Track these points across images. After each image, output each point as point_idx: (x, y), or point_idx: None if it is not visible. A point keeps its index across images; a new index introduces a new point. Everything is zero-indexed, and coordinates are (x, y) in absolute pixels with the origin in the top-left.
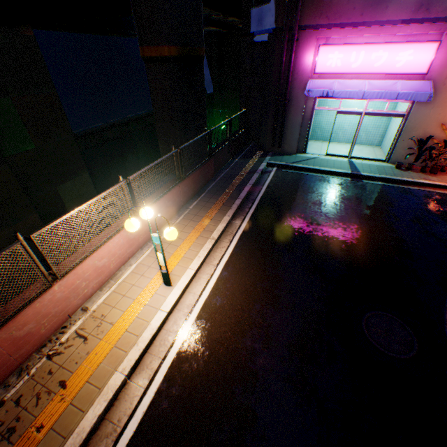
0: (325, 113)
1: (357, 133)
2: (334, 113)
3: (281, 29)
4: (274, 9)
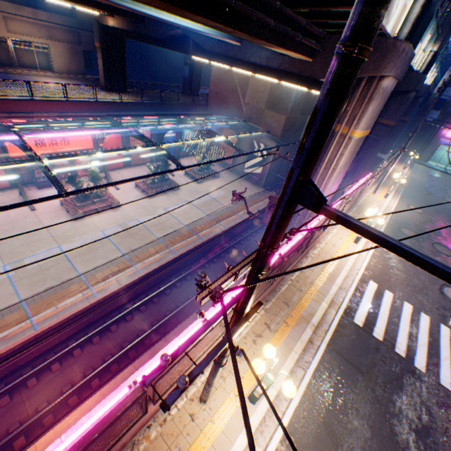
0: (439, 151)
1: (450, 161)
2: (443, 152)
3: (438, 121)
4: (438, 114)
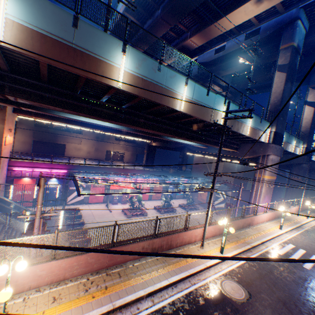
0: None
1: None
2: None
3: None
4: None
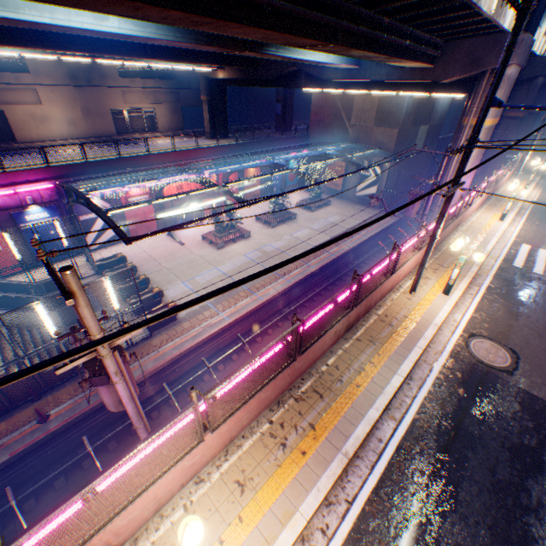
0: None
1: None
2: None
3: None
4: None
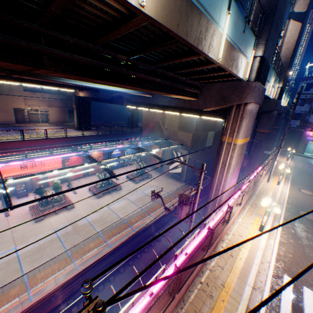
0: (309, 145)
1: None
2: (312, 146)
3: (300, 126)
4: (299, 122)
